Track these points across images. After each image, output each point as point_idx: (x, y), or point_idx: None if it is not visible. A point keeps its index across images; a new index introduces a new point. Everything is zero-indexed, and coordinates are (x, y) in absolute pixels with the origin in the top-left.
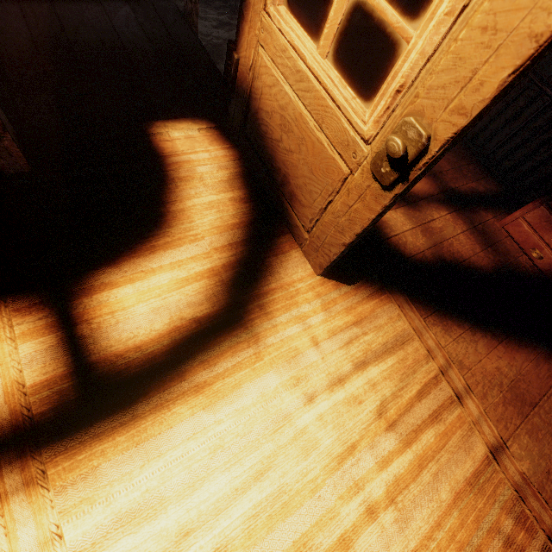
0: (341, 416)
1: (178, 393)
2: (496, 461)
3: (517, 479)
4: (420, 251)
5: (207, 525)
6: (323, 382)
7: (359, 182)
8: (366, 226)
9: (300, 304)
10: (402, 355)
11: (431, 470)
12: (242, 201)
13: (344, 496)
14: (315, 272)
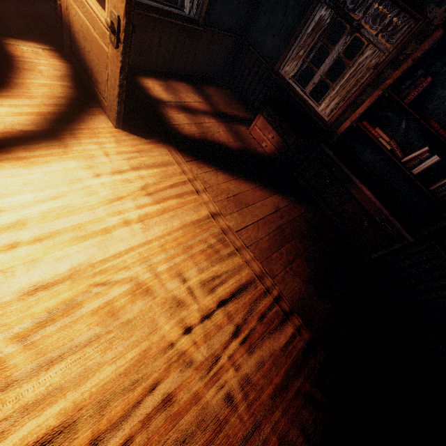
0: (117, 185)
1: (4, 158)
2: (213, 218)
3: (225, 227)
4: (192, 133)
5: (15, 211)
6: (108, 171)
7: (111, 54)
8: (120, 78)
9: (100, 137)
10: (165, 170)
11: (170, 214)
12: (69, 88)
13: (110, 214)
14: (114, 126)
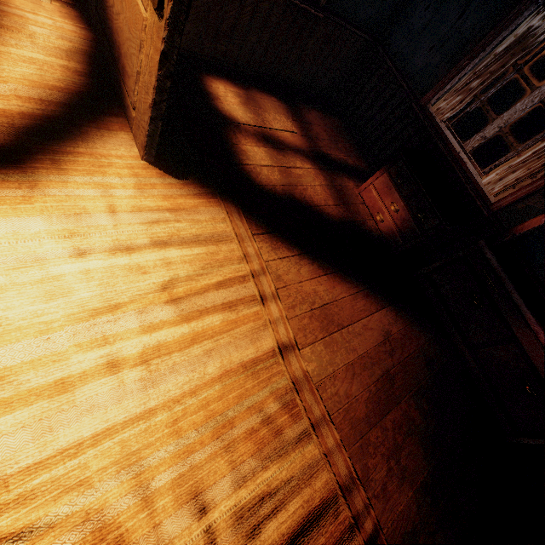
0: (115, 278)
1: None
2: (282, 356)
3: (299, 375)
4: (272, 183)
5: None
6: (106, 245)
7: (150, 21)
8: (158, 74)
9: (109, 174)
10: (213, 250)
11: (205, 347)
12: (78, 73)
13: (84, 345)
14: (140, 156)
